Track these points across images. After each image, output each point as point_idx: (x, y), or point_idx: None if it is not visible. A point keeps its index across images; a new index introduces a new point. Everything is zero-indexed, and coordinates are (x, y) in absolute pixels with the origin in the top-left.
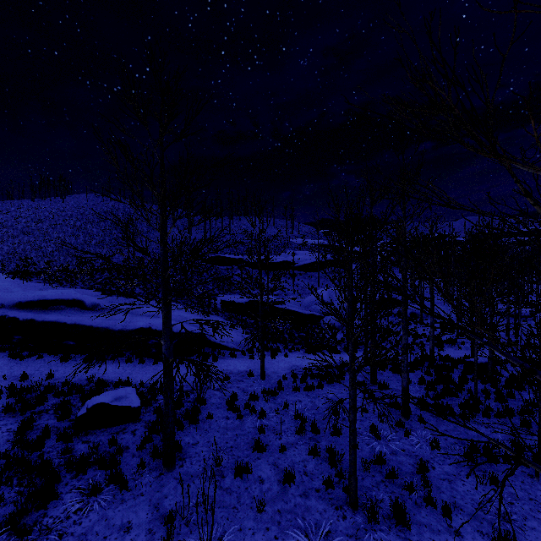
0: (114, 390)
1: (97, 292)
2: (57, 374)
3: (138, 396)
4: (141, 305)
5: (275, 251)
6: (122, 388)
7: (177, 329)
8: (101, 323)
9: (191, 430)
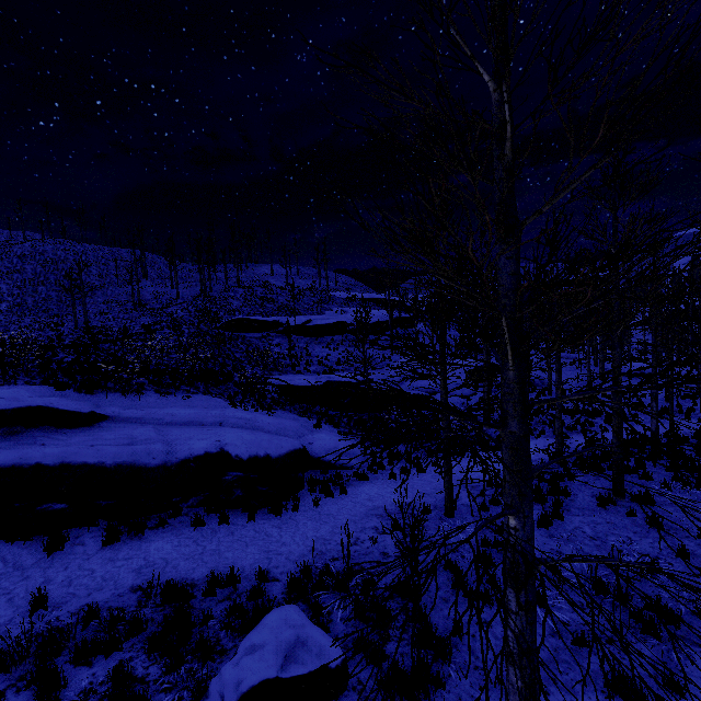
0: (258, 625)
1: (62, 388)
2: (51, 592)
3: (321, 630)
4: (155, 405)
5: (317, 309)
6: (274, 615)
7: (272, 445)
8: (119, 453)
9: (454, 679)
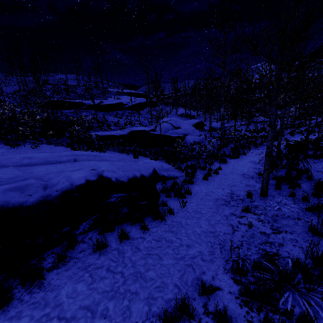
0: None
1: None
2: None
3: None
4: (8, 154)
5: (103, 97)
6: None
7: (141, 167)
8: None
9: None
